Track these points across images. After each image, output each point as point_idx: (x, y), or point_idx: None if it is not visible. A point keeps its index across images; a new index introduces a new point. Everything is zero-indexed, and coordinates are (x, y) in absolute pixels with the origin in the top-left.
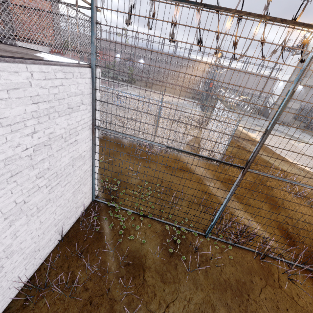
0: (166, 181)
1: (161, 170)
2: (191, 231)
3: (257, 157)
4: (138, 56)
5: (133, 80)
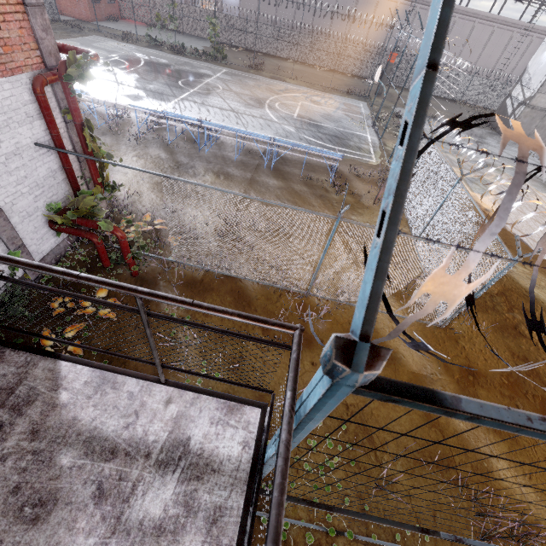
0: (353, 404)
1: None
2: None
3: (509, 282)
4: None
5: (221, 54)
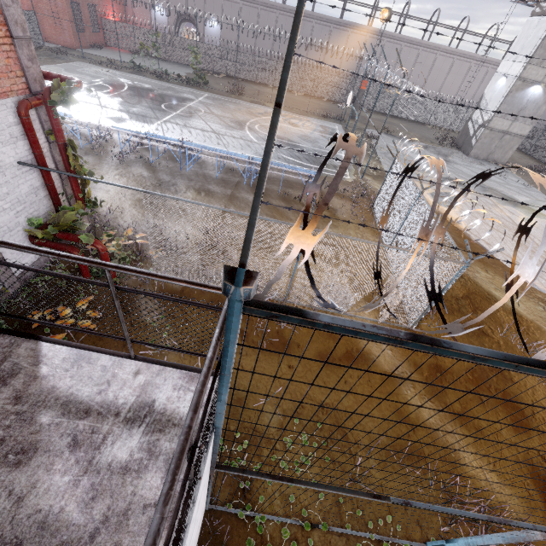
0: (328, 403)
1: (313, 372)
2: (401, 543)
3: (473, 286)
4: (209, 21)
5: (203, 80)
